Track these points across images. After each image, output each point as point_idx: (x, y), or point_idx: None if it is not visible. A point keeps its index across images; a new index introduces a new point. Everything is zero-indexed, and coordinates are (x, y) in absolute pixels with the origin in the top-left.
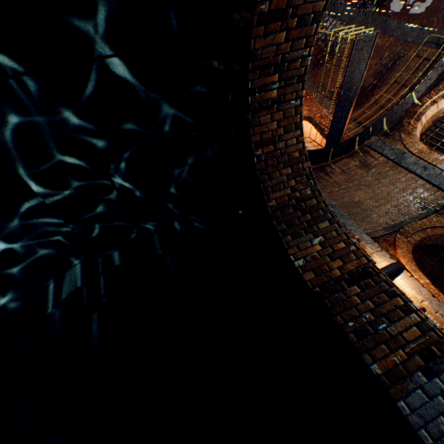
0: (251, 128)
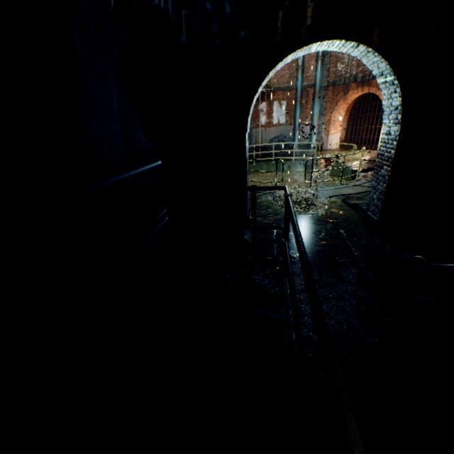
0: (308, 46)
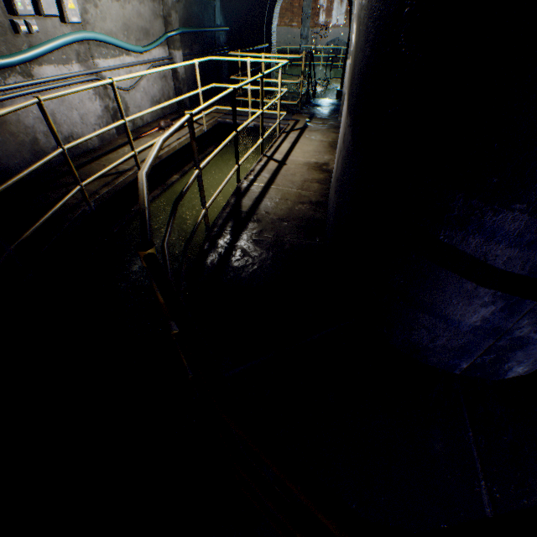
0: None
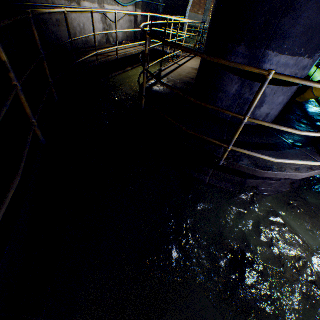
0: None
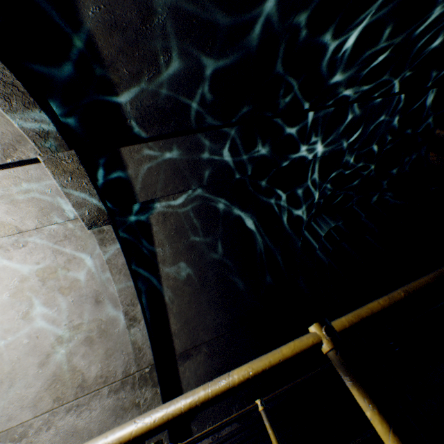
0: None
